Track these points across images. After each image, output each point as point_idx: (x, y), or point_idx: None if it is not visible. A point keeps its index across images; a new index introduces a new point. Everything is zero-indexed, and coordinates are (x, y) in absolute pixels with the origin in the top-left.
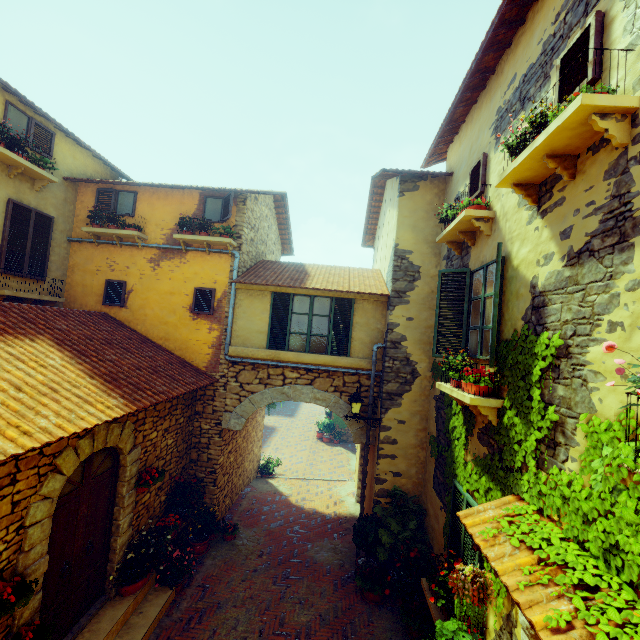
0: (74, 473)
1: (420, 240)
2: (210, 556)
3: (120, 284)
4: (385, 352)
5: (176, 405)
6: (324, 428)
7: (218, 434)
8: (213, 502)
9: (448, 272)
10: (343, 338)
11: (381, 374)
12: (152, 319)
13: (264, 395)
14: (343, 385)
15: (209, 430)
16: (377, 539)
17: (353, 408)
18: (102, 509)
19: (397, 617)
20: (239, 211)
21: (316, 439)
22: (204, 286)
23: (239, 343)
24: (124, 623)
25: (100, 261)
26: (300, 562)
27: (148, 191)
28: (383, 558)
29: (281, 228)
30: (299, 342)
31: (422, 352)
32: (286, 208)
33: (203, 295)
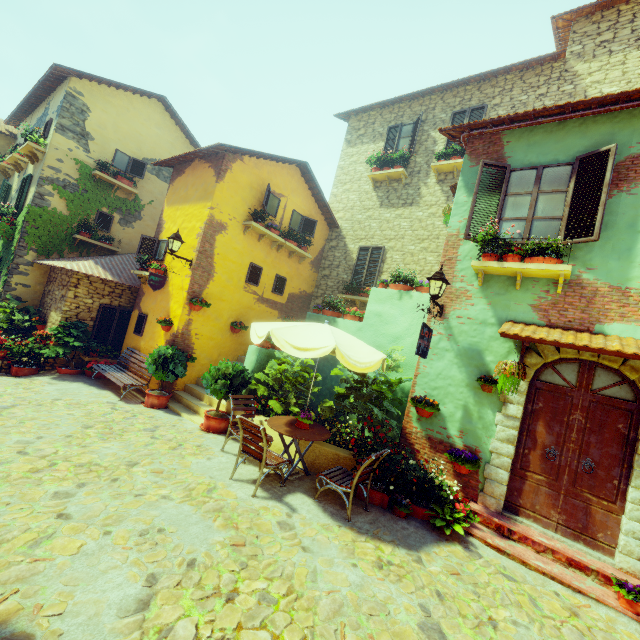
0: None
1: None
2: None
3: None
4: None
5: None
6: None
7: None
8: None
9: None
10: None
11: None
12: None
13: None
14: None
15: None
16: None
17: None
18: None
19: None
20: None
21: None
22: None
23: None
24: None
25: None
26: None
27: None
28: None
29: None
30: None
31: None
32: None
33: None
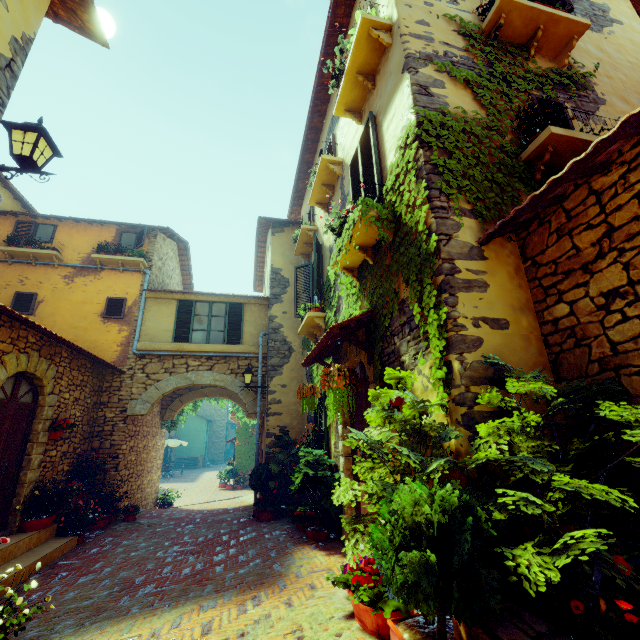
0: (7, 386)
1: (288, 262)
2: (111, 529)
3: (31, 295)
4: (268, 336)
5: (86, 383)
6: (227, 475)
7: (123, 420)
8: (114, 487)
9: (300, 266)
10: (236, 332)
11: (267, 355)
12: (62, 324)
13: (169, 381)
14: (238, 368)
15: (114, 418)
16: (269, 476)
17: (246, 378)
18: (19, 437)
19: (286, 521)
20: (151, 243)
21: (219, 489)
22: (116, 296)
23: (147, 340)
24: (28, 549)
25: (11, 277)
26: (203, 521)
27: (68, 225)
28: (274, 485)
29: (184, 274)
30: (201, 337)
31: (295, 335)
32: (188, 256)
33: (115, 303)
